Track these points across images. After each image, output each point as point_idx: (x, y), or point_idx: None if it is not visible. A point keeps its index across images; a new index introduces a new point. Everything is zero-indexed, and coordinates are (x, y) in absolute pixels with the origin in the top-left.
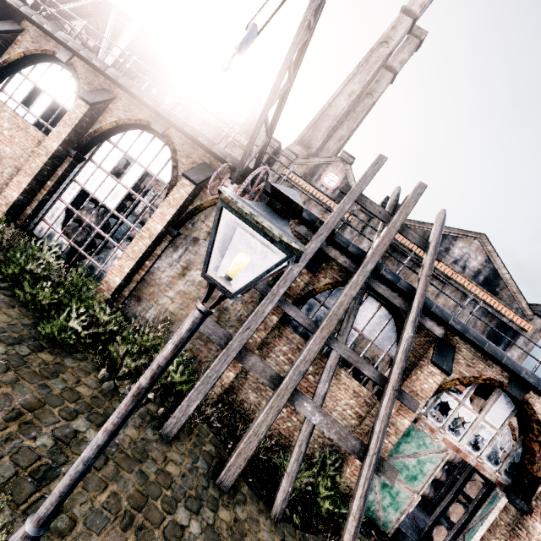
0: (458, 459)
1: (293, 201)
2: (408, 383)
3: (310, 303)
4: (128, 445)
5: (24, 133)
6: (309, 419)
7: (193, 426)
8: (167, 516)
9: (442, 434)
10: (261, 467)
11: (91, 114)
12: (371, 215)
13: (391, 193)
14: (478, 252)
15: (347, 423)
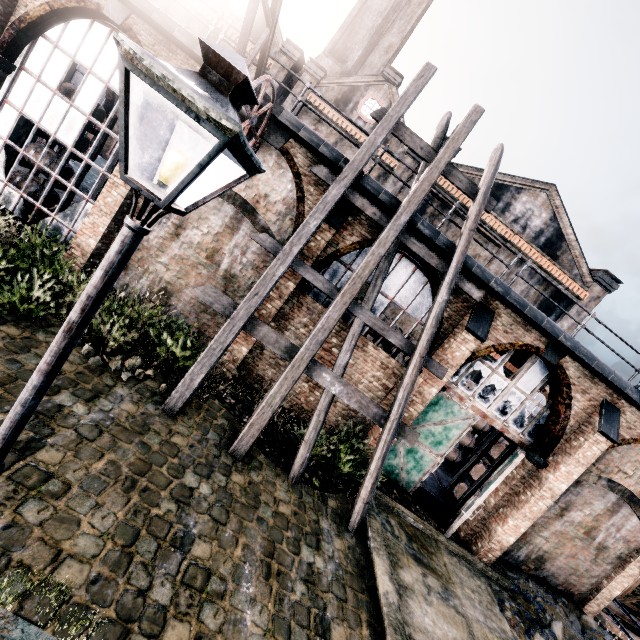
0: (489, 427)
1: (233, 67)
2: (440, 352)
3: (334, 268)
4: (125, 419)
5: None
6: (328, 390)
7: (203, 402)
8: (174, 480)
9: (471, 401)
10: (280, 438)
11: None
12: (420, 161)
13: (439, 122)
14: (543, 208)
15: (374, 395)
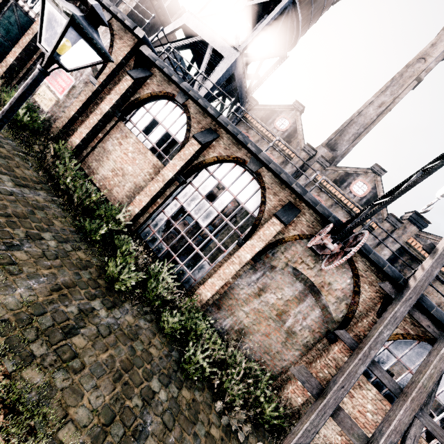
0: None
1: None
2: None
3: None
4: None
5: (143, 157)
6: None
7: None
8: None
9: None
10: None
11: (200, 150)
12: (396, 226)
13: None
14: None
15: None
